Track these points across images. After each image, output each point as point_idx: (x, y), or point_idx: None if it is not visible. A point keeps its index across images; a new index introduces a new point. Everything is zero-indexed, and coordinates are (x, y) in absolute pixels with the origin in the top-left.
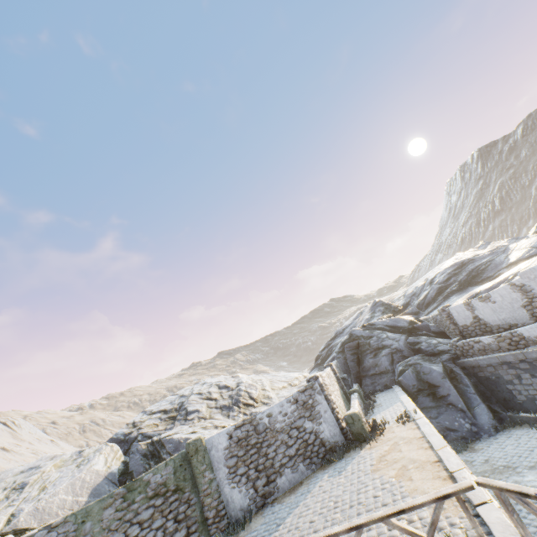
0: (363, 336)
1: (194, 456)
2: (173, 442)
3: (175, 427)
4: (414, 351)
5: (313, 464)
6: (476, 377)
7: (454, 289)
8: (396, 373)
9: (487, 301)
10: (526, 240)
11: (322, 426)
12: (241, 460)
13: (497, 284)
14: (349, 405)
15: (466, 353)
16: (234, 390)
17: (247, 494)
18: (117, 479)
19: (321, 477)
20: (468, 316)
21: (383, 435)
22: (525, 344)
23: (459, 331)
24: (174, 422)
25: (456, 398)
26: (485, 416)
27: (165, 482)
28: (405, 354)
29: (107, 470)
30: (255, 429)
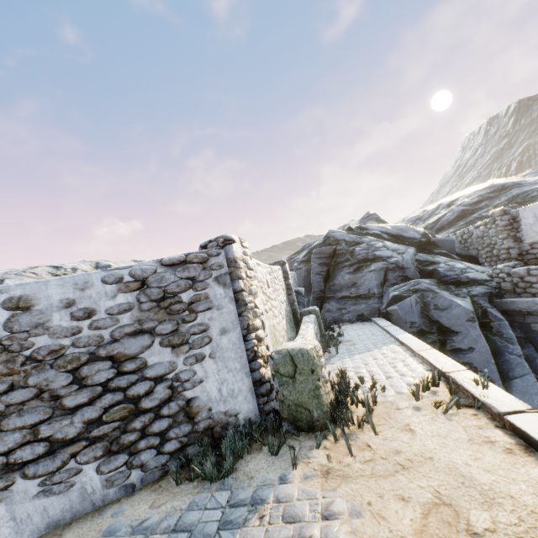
0: (346, 241)
1: None
2: None
3: None
4: (422, 273)
5: (135, 470)
6: (524, 330)
7: (484, 214)
8: (385, 300)
9: None
10: None
11: (203, 368)
12: None
13: None
14: (295, 332)
15: (523, 289)
16: None
17: None
18: None
19: None
20: None
21: (375, 433)
22: None
23: (519, 252)
24: None
25: (485, 356)
26: (533, 397)
27: None
28: (409, 274)
29: None
30: None
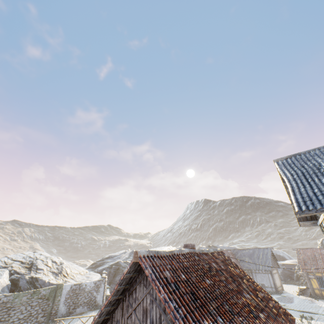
0: (122, 266)
1: (59, 289)
2: (42, 281)
3: (32, 273)
4: None
5: (89, 308)
6: None
7: None
8: None
9: None
10: None
11: (98, 295)
12: (70, 297)
13: None
14: None
15: None
16: (59, 266)
17: (66, 309)
18: (10, 287)
19: (92, 312)
20: None
21: None
22: None
23: None
24: (29, 270)
25: None
26: None
27: (45, 295)
28: None
29: (8, 282)
30: (80, 287)
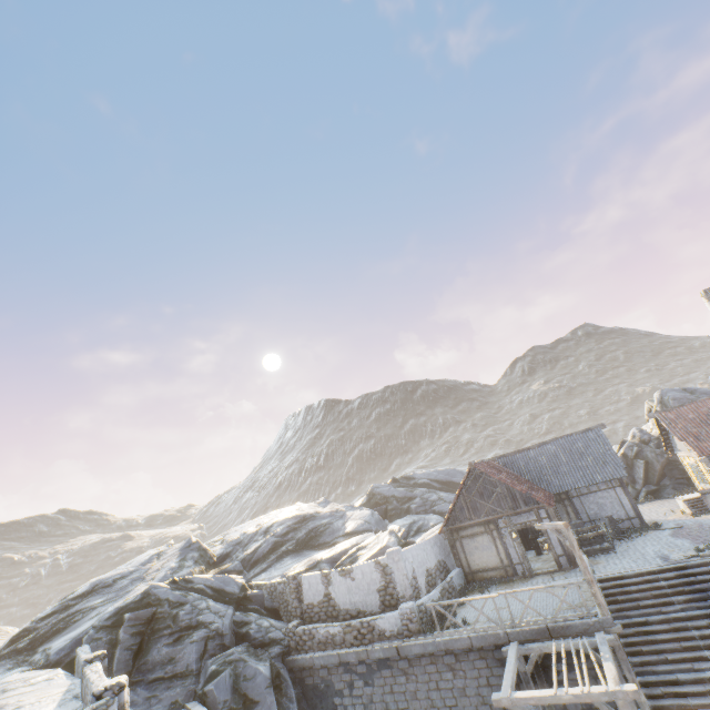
0: (170, 601)
1: None
2: None
3: None
4: (238, 636)
5: None
6: (302, 684)
7: (291, 548)
8: (203, 677)
9: (347, 576)
10: (361, 511)
11: None
12: None
13: (338, 555)
14: None
15: (302, 646)
16: None
17: None
18: None
19: None
20: (320, 592)
21: None
22: (371, 638)
23: (302, 610)
24: None
25: None
26: None
27: None
28: (227, 641)
29: None
30: None
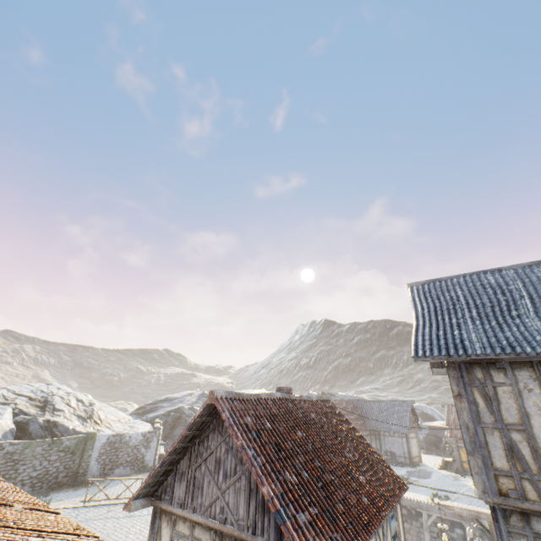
0: (186, 414)
1: (90, 440)
2: (64, 427)
3: (47, 415)
4: None
5: (134, 469)
6: None
7: None
8: None
9: None
10: None
11: (148, 453)
12: (107, 452)
13: None
14: None
15: None
16: (88, 407)
17: (100, 469)
18: (15, 433)
19: (138, 475)
20: None
21: None
22: None
23: None
24: (42, 410)
25: None
26: None
27: (70, 446)
28: None
29: (13, 425)
30: (121, 440)
